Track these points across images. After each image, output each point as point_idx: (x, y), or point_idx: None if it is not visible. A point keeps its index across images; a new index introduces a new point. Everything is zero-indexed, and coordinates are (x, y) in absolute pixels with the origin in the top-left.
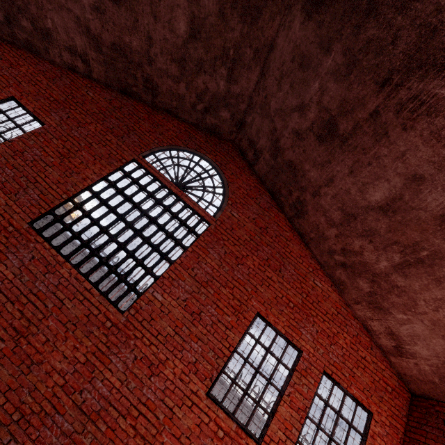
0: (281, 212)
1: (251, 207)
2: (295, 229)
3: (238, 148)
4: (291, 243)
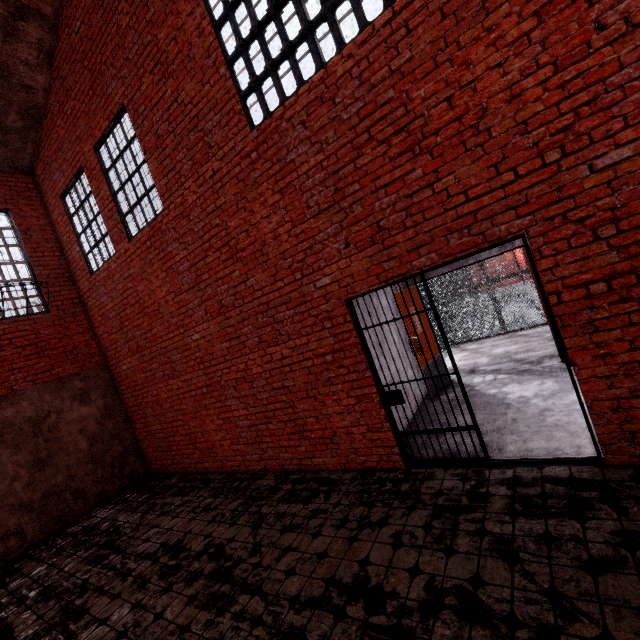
0: None
1: None
2: None
3: None
4: None
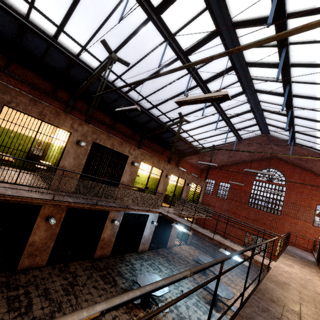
0: (307, 171)
1: (295, 175)
2: (316, 174)
3: (277, 158)
4: (317, 179)
